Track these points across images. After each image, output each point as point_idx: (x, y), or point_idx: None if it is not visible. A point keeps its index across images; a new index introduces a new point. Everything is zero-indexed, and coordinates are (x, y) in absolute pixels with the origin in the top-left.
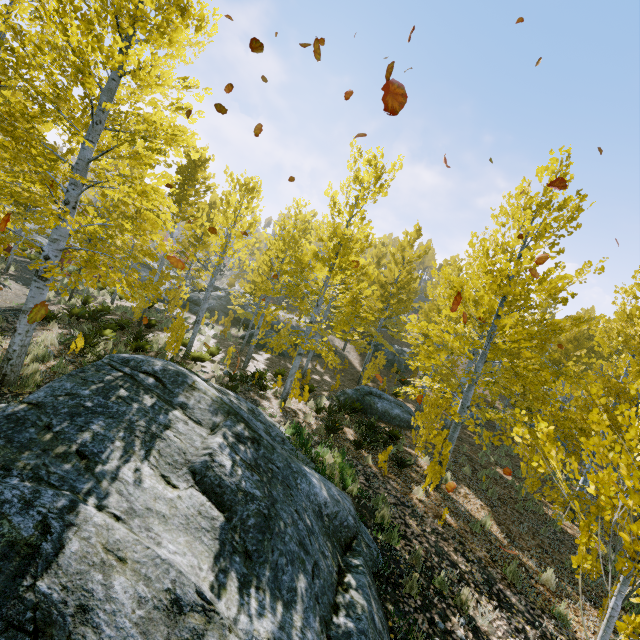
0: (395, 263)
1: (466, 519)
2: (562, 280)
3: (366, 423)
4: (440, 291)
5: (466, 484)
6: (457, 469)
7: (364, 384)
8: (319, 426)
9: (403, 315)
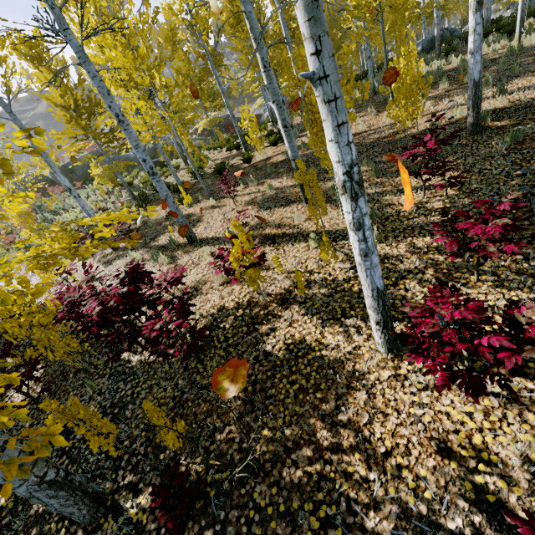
0: None
1: None
2: None
3: None
4: None
5: None
6: None
7: None
8: None
9: None
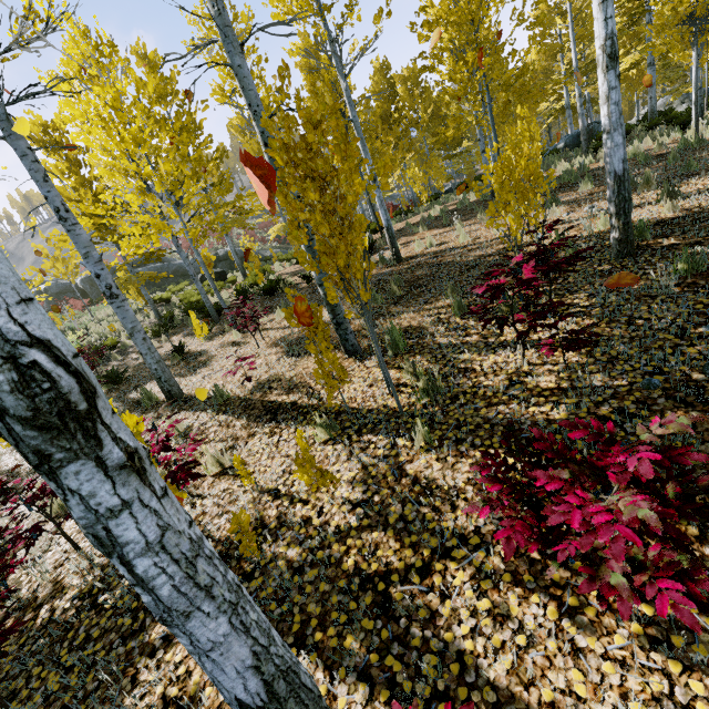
0: None
1: None
2: None
3: None
4: None
5: None
6: None
7: None
8: None
9: None
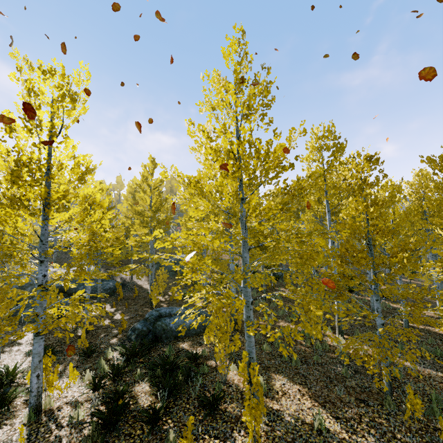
0: (143, 191)
1: (305, 441)
2: (280, 149)
3: (161, 363)
4: (180, 195)
5: (275, 369)
6: (259, 352)
7: (155, 304)
8: (88, 431)
9: (172, 231)
